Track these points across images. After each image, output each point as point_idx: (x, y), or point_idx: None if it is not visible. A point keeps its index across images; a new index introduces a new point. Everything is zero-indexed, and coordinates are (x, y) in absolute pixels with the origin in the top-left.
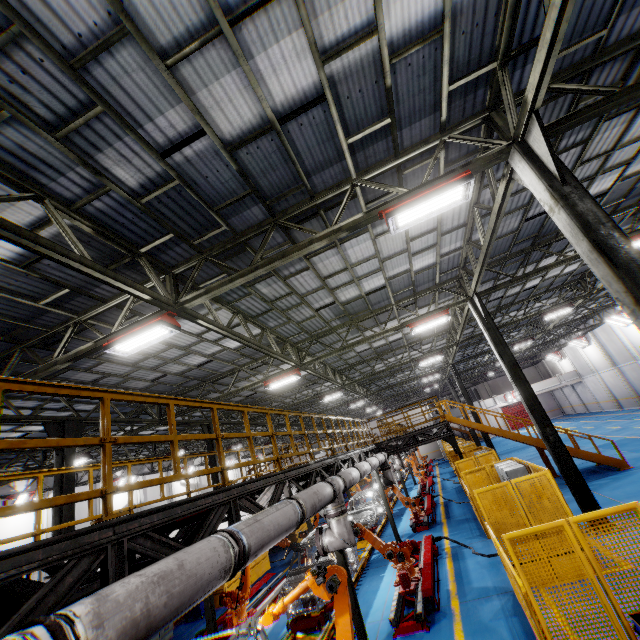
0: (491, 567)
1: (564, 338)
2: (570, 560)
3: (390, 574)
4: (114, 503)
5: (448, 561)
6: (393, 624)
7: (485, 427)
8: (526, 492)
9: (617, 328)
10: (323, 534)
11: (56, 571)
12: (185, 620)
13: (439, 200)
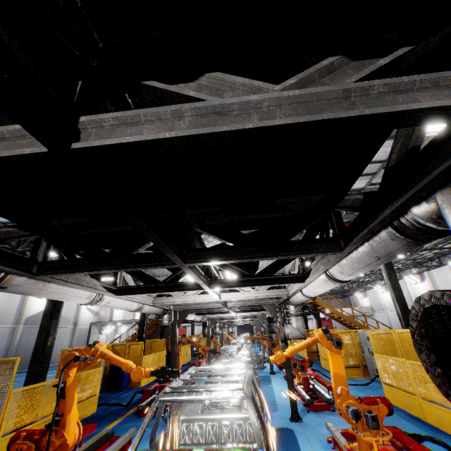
0: (358, 390)
1: (371, 284)
2: (426, 388)
3: (277, 386)
4: (37, 304)
5: (321, 384)
6: (309, 403)
7: (339, 313)
8: (403, 340)
9: (409, 284)
10: (285, 326)
11: (139, 276)
12: (105, 391)
13: (442, 124)
